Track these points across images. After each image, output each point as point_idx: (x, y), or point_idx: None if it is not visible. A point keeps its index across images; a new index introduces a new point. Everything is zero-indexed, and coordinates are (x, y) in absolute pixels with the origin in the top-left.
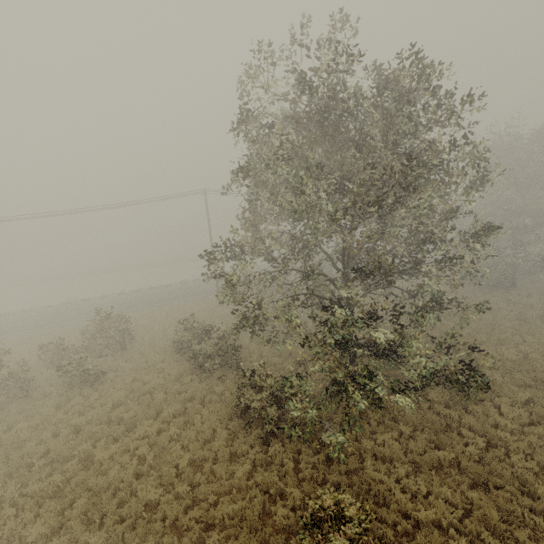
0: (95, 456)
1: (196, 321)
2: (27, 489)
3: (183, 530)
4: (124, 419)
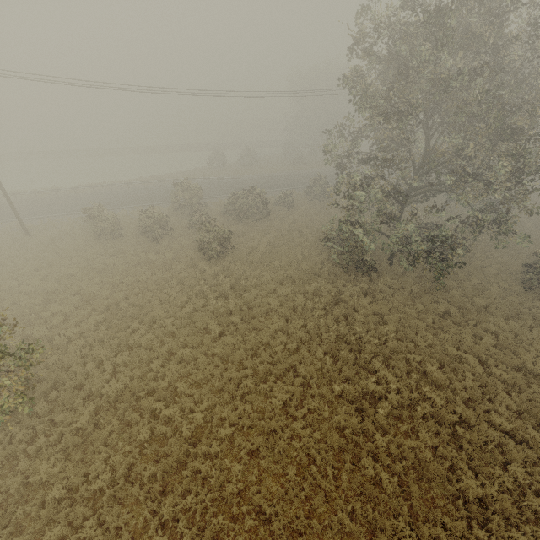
0: None
1: None
2: None
3: None
4: None
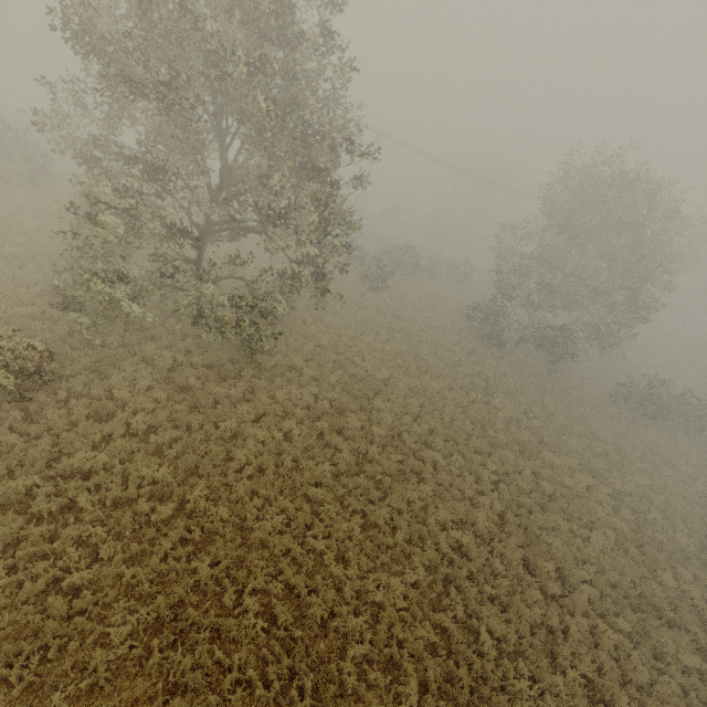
0: None
1: None
2: None
3: None
4: None
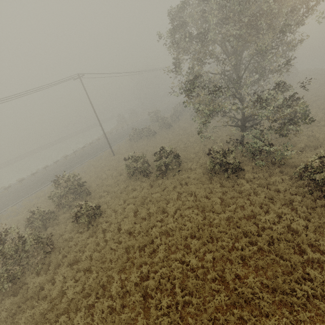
0: (163, 231)
1: (138, 154)
2: (157, 258)
3: (250, 217)
4: (151, 213)
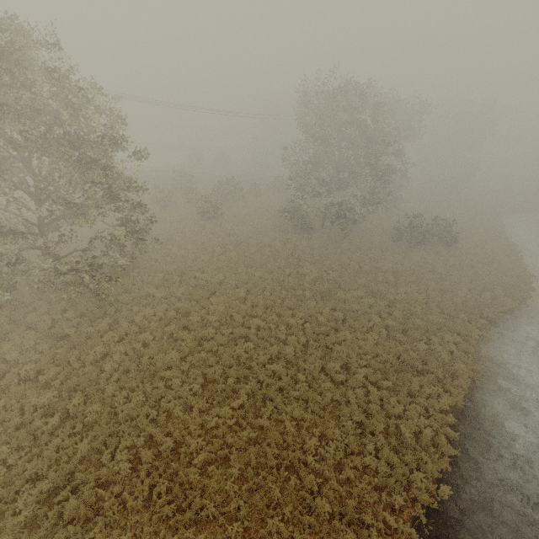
0: None
1: None
2: None
3: None
4: None
